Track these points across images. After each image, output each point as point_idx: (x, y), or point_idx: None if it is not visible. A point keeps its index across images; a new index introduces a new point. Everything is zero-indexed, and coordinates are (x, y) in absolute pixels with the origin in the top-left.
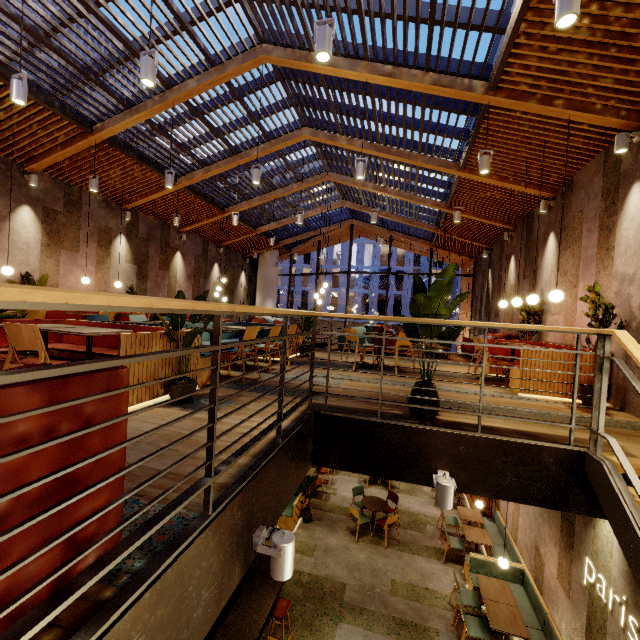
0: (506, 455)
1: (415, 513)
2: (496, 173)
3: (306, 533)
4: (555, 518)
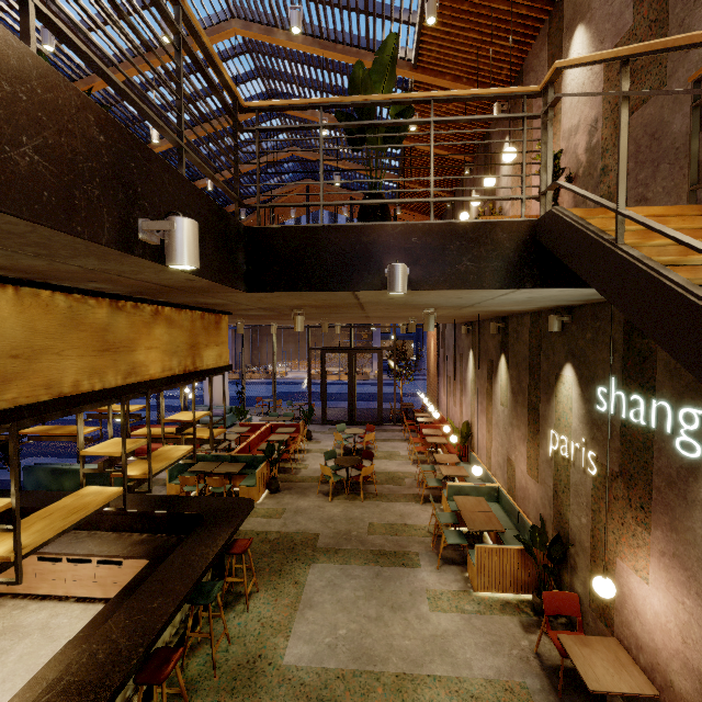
0: (460, 239)
1: (393, 472)
2: (449, 72)
3: (273, 501)
4: (523, 416)
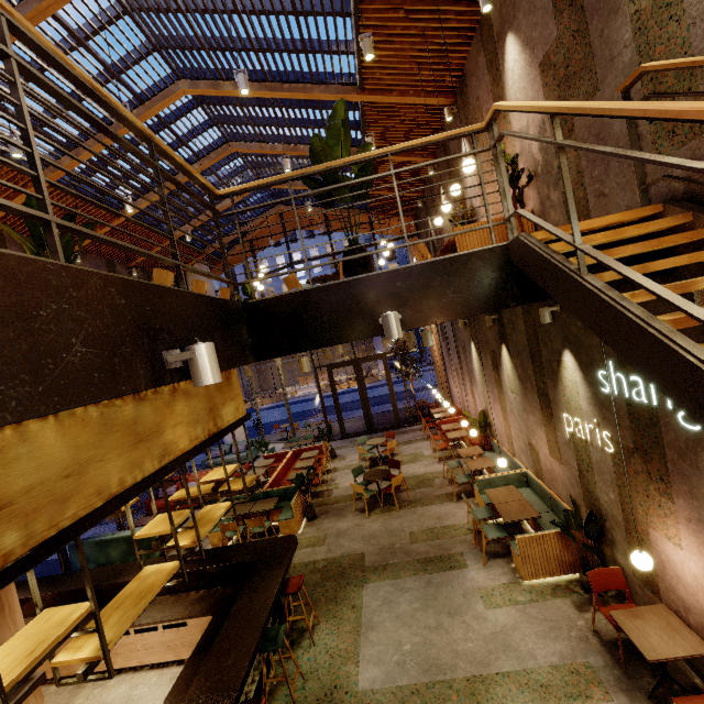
0: (441, 275)
1: (421, 475)
2: (395, 88)
3: (313, 529)
4: (534, 402)
